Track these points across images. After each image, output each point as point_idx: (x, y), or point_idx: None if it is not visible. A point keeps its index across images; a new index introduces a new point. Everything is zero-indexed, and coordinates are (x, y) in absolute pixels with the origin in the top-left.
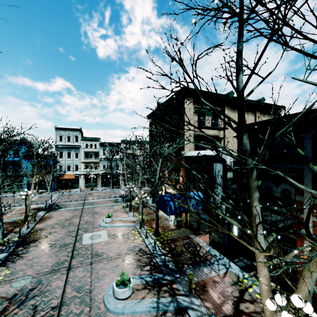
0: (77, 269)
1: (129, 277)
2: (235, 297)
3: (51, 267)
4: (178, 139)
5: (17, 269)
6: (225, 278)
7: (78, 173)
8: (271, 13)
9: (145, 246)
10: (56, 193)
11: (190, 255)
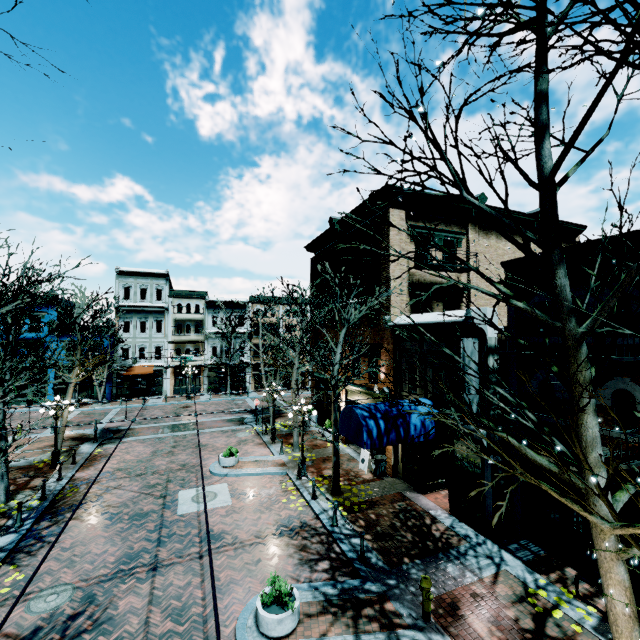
0: (170, 570)
1: (290, 586)
2: (527, 631)
3: (113, 564)
4: (377, 291)
5: (40, 570)
6: (497, 586)
7: (160, 364)
8: (622, 7)
9: (314, 517)
10: (115, 406)
11: (414, 536)
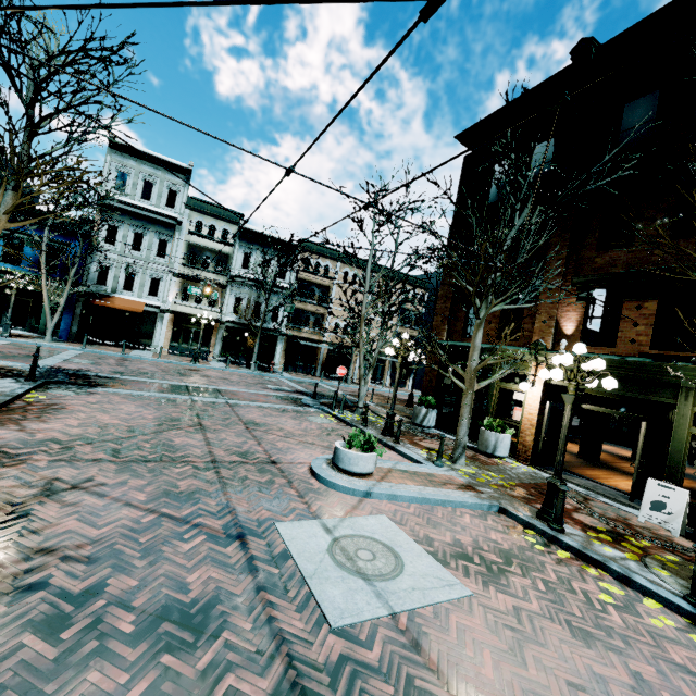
0: None
1: None
2: None
3: None
4: None
5: None
6: None
7: (155, 304)
8: None
9: None
10: (74, 347)
11: None
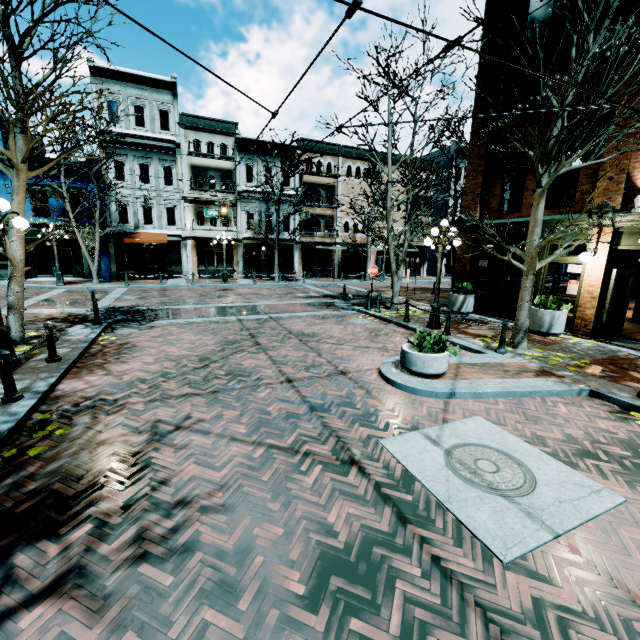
0: None
1: None
2: None
3: None
4: None
5: None
6: None
7: (176, 233)
8: None
9: None
10: (119, 285)
11: None
